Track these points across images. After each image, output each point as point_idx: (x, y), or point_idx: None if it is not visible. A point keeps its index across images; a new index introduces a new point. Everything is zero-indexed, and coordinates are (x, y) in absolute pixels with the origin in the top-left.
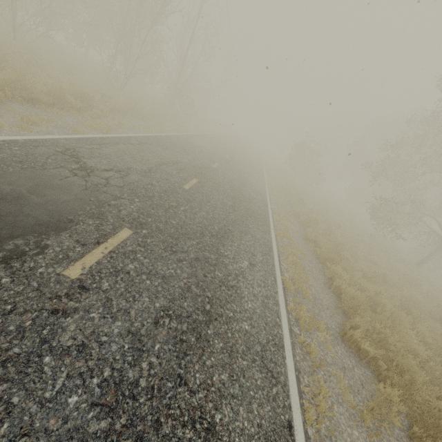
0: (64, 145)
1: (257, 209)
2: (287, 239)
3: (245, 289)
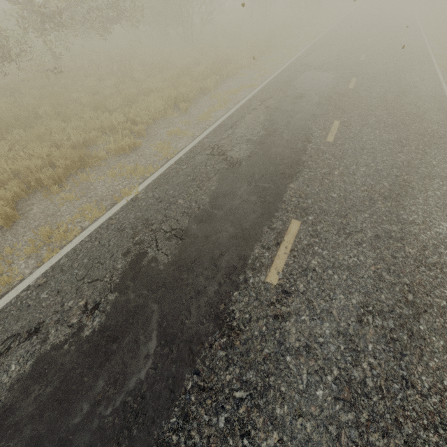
0: (297, 63)
1: (418, 57)
2: None
3: (420, 86)
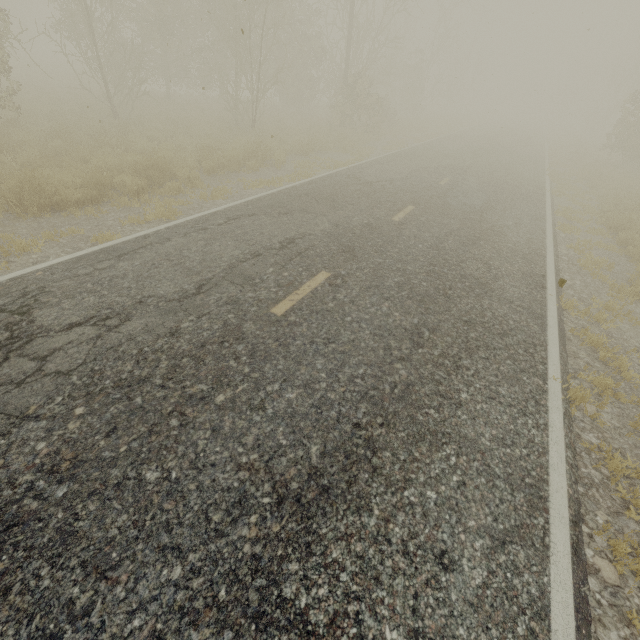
0: (29, 285)
1: (503, 313)
2: (618, 404)
3: None
